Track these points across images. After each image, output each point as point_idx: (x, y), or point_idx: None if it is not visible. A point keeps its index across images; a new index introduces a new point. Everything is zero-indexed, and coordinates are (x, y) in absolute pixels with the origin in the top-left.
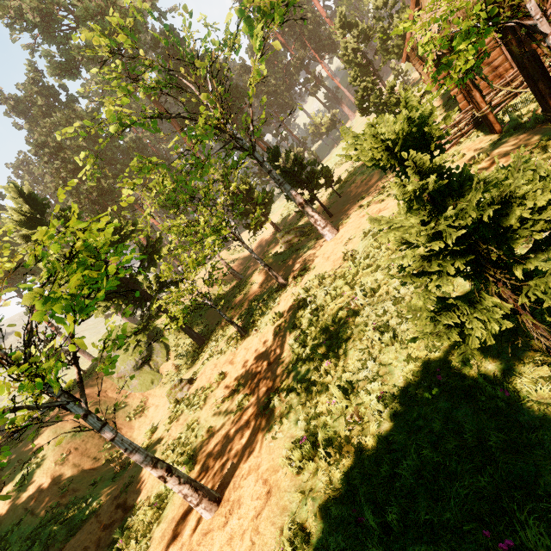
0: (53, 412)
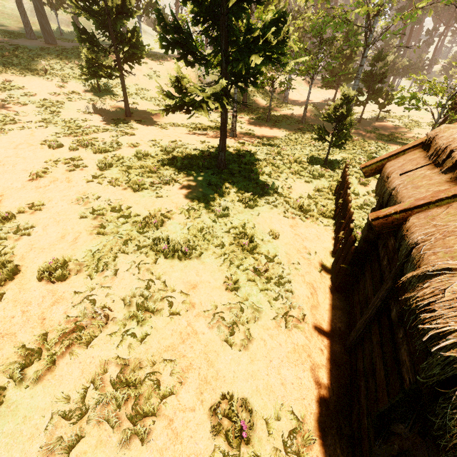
0: (168, 62)
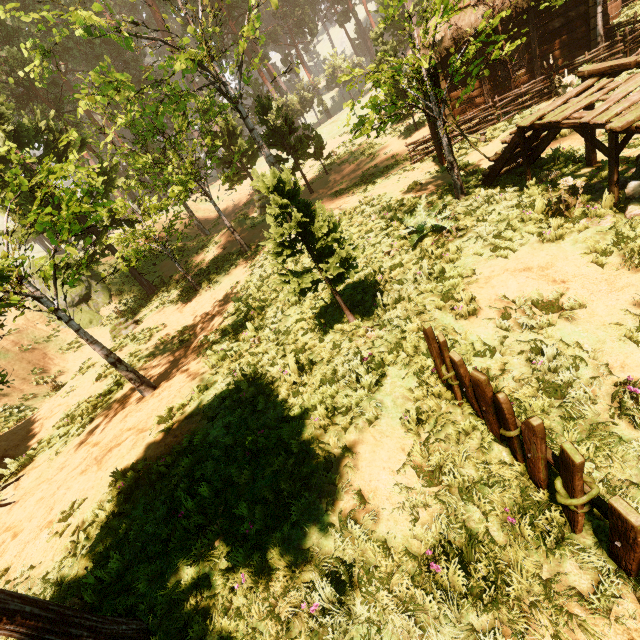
0: None
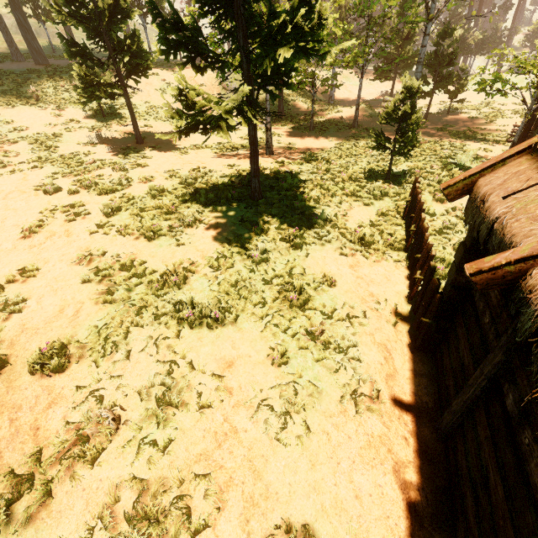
0: (184, 70)
